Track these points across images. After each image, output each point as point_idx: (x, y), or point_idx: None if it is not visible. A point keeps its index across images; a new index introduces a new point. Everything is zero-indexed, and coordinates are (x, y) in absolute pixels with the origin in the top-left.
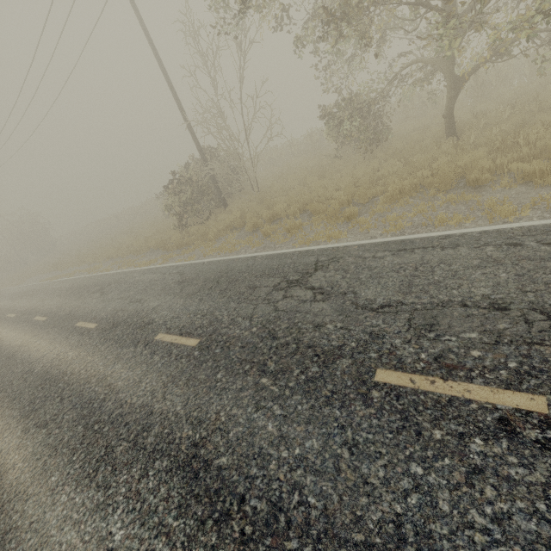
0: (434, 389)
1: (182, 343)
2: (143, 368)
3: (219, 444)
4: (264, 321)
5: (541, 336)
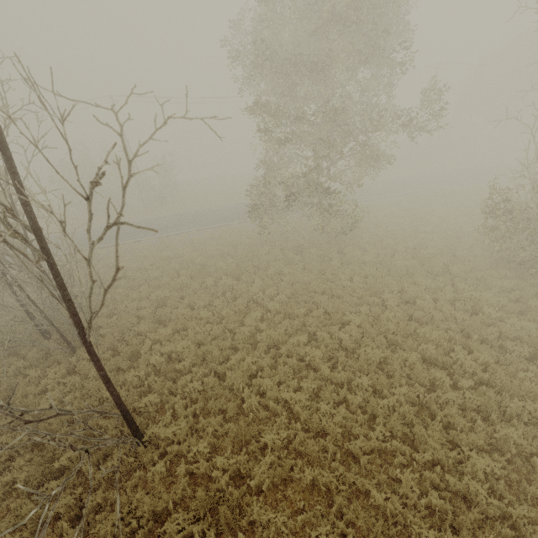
0: None
1: None
2: None
3: None
4: None
5: None
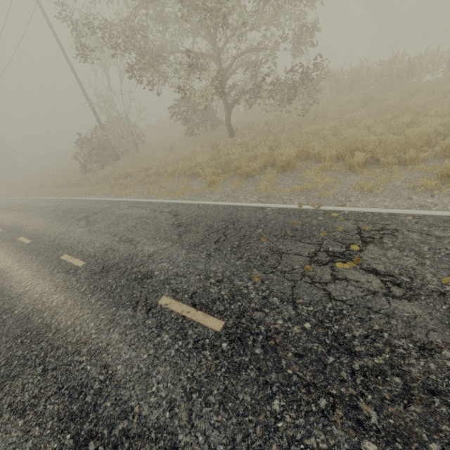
0: (69, 260)
1: (24, 242)
2: (3, 251)
3: (4, 277)
4: (58, 234)
5: (109, 245)
